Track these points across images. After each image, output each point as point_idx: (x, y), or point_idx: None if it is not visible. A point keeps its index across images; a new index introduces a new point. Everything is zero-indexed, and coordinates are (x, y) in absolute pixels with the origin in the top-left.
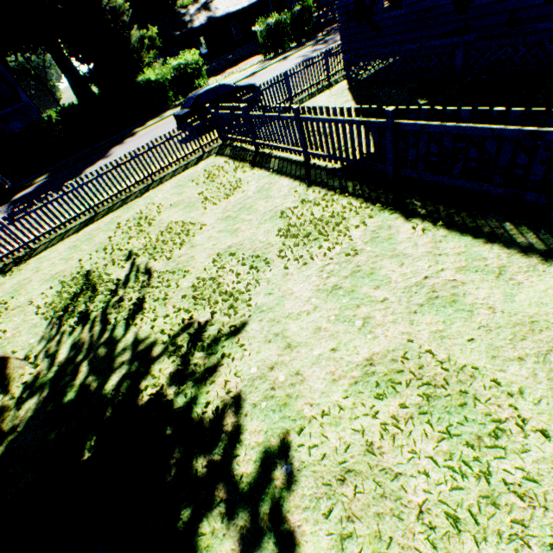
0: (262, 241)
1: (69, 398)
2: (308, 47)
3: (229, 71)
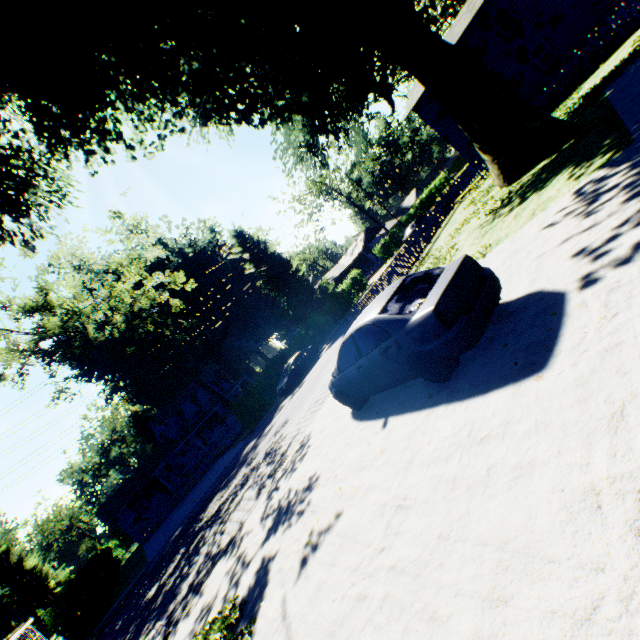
0: None
1: None
2: None
3: None
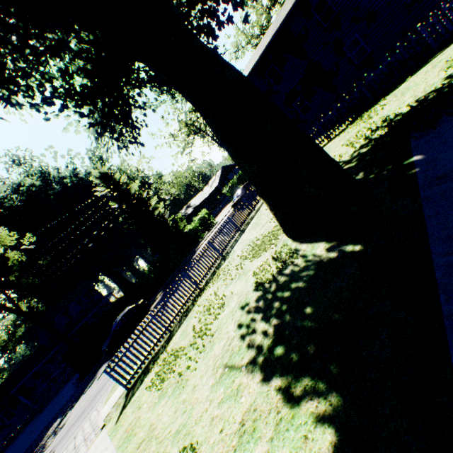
0: (353, 133)
1: (354, 164)
2: None
3: (216, 218)
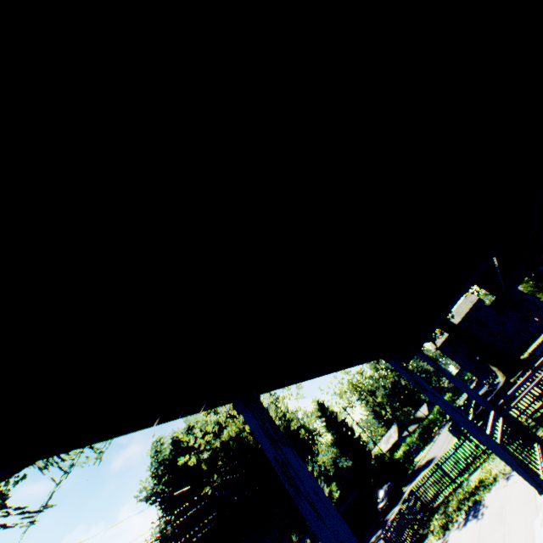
0: None
1: None
2: (441, 429)
3: None
